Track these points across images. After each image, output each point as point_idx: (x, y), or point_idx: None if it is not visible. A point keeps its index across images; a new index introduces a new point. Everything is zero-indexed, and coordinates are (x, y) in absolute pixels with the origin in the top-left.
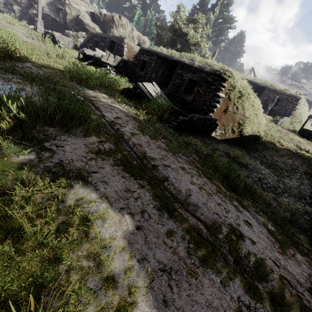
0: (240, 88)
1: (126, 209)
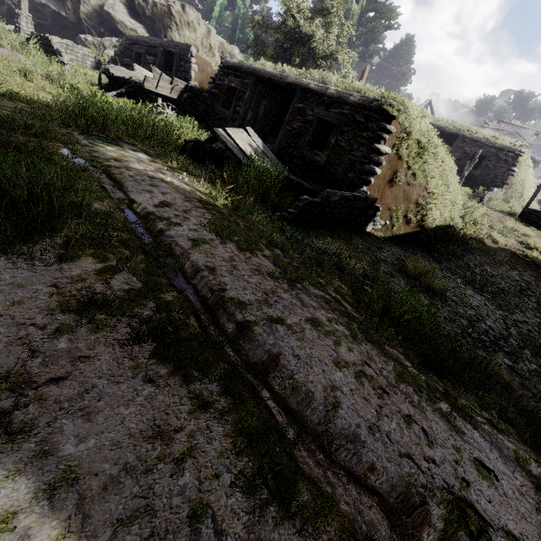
0: (419, 136)
1: (132, 528)
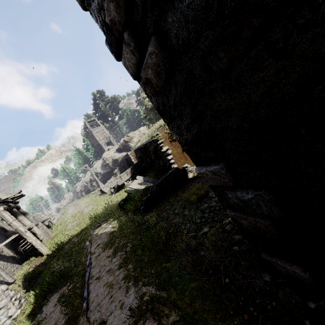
0: None
1: None
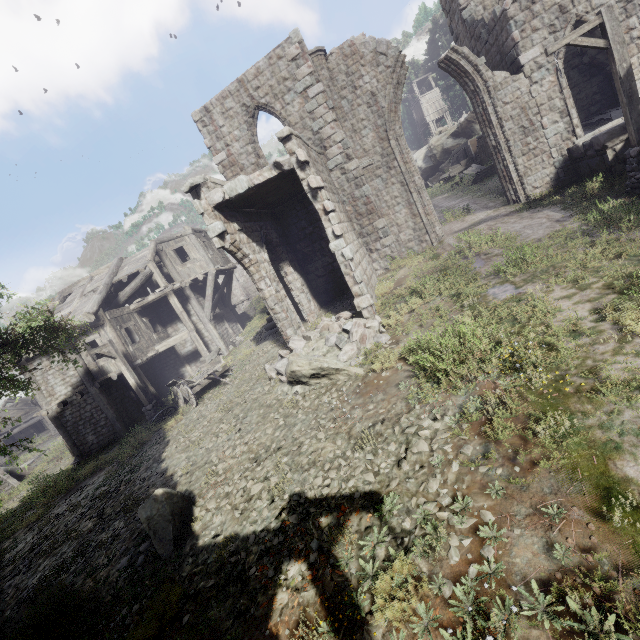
0: None
1: None
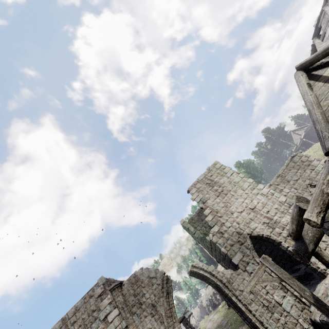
0: None
1: None
